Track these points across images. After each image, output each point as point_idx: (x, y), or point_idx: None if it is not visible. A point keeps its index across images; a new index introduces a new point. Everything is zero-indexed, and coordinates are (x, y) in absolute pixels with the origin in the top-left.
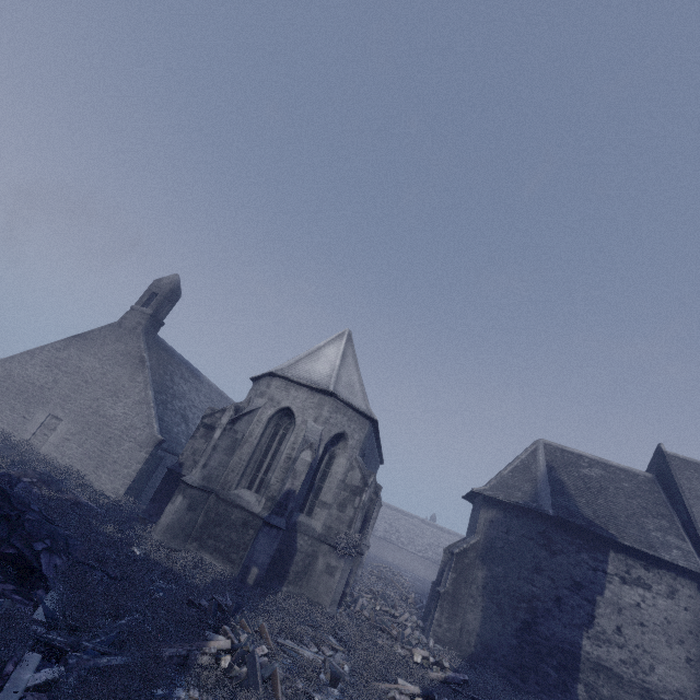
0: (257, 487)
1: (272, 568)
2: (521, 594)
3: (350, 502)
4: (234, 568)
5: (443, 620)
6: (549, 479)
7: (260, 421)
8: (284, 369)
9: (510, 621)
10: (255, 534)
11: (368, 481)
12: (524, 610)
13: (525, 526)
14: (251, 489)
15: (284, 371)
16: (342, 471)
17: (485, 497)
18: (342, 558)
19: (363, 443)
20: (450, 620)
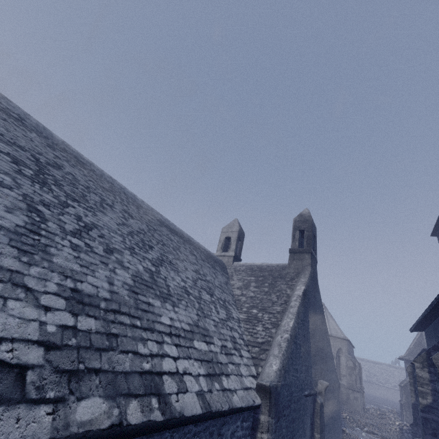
0: None
1: None
2: None
3: (352, 373)
4: None
5: (407, 415)
6: None
7: None
8: None
9: None
10: None
11: (355, 364)
12: None
13: None
14: None
15: None
16: (345, 362)
17: (406, 359)
18: (358, 393)
19: (347, 349)
20: (410, 415)
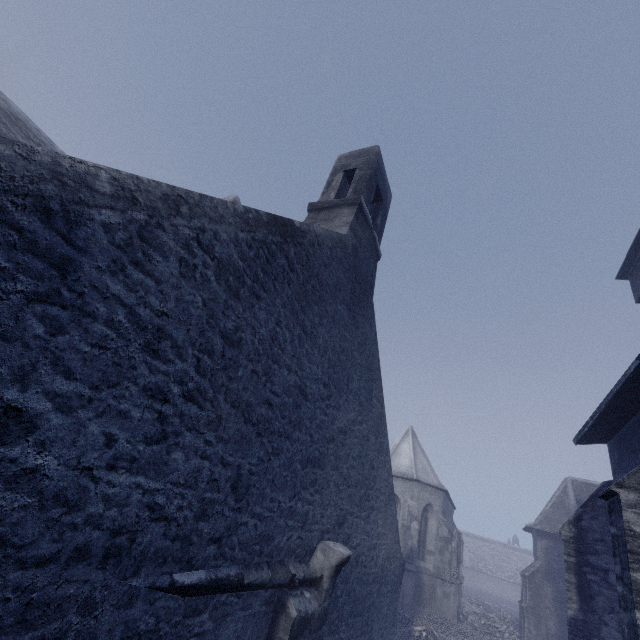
0: None
1: (413, 597)
2: None
3: (445, 549)
4: None
5: (531, 628)
6: None
7: None
8: None
9: None
10: None
11: (453, 533)
12: None
13: None
14: None
15: None
16: (435, 529)
17: (536, 529)
18: (451, 586)
19: (442, 506)
20: (536, 627)
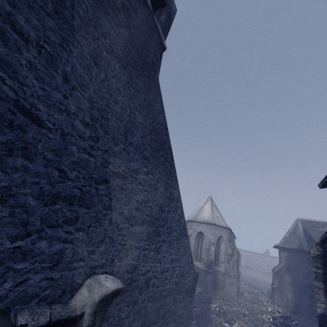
0: (199, 260)
1: (212, 286)
2: (306, 284)
3: (230, 260)
4: (201, 287)
5: (278, 298)
6: (305, 236)
7: (193, 238)
8: (194, 218)
9: (304, 295)
10: (204, 276)
11: (234, 251)
12: (309, 290)
13: (300, 257)
14: (197, 261)
15: (195, 219)
16: (224, 249)
17: (281, 247)
18: (234, 279)
19: (228, 237)
20: (281, 298)
